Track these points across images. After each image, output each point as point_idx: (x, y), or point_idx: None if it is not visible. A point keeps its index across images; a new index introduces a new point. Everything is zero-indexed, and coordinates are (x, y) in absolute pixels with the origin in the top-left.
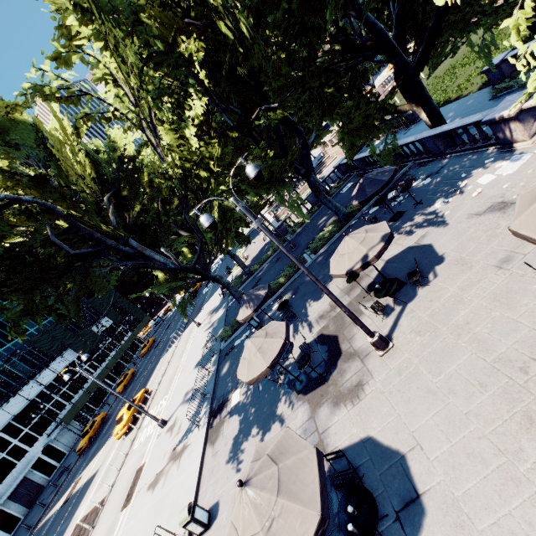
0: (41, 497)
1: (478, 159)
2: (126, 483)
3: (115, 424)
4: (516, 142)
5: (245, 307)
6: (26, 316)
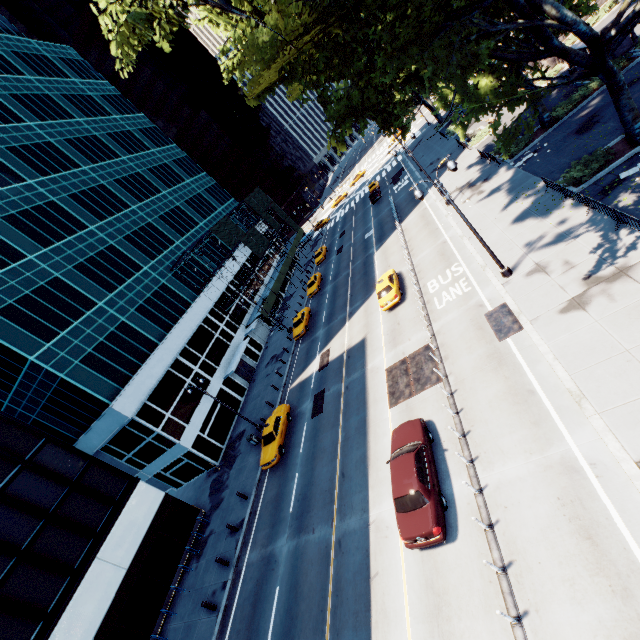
0: (261, 375)
1: None
2: (471, 327)
3: (344, 310)
4: None
5: None
6: (350, 117)
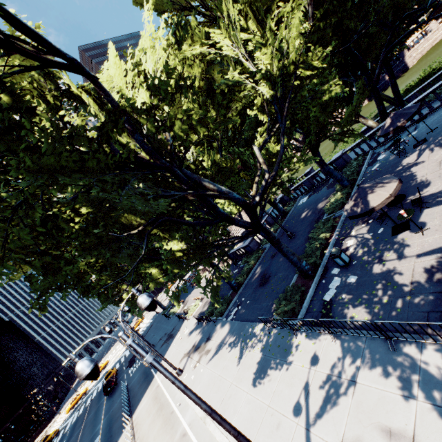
0: None
1: None
2: None
3: None
4: None
5: (379, 188)
6: None
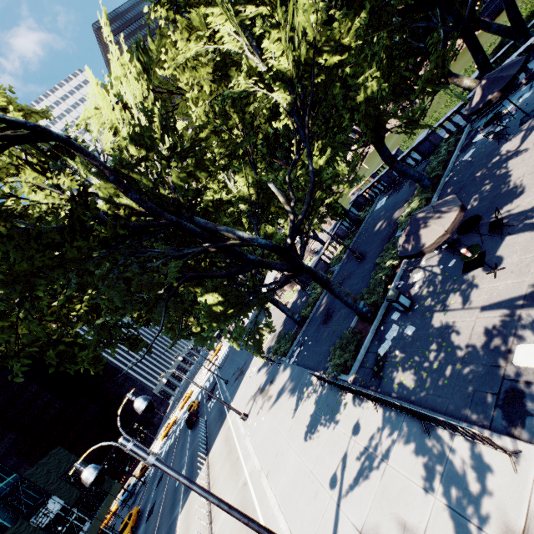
0: None
1: None
2: None
3: None
4: None
5: (435, 219)
6: None
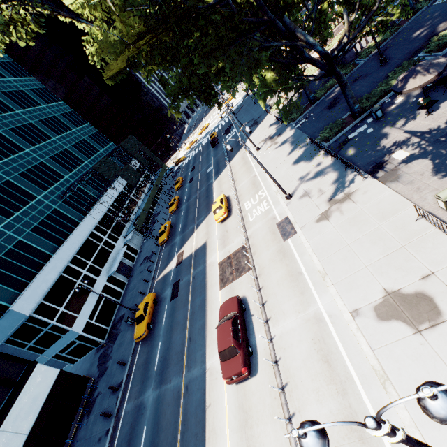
0: (136, 272)
1: None
2: (269, 232)
3: (193, 223)
4: None
5: (422, 75)
6: (181, 94)
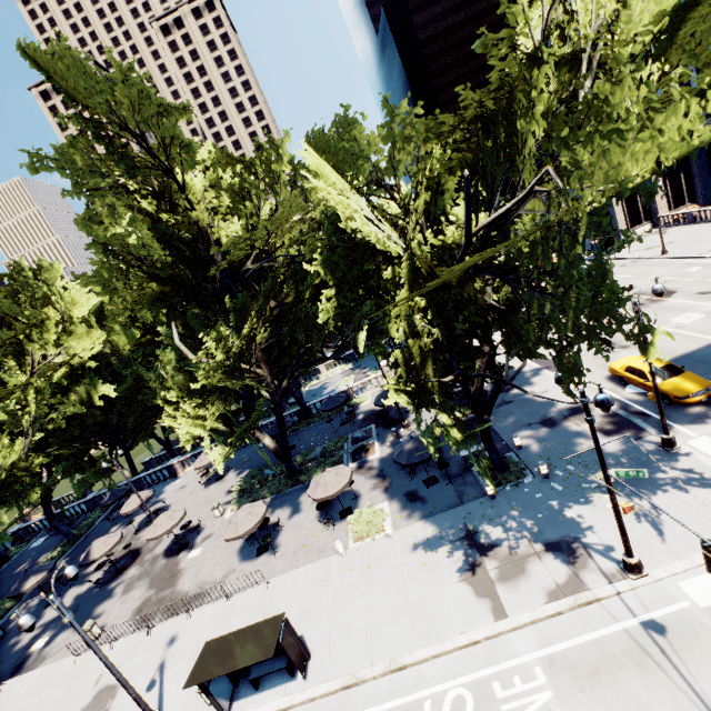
0: None
1: (165, 483)
2: None
3: None
4: (179, 474)
5: (37, 574)
6: None
